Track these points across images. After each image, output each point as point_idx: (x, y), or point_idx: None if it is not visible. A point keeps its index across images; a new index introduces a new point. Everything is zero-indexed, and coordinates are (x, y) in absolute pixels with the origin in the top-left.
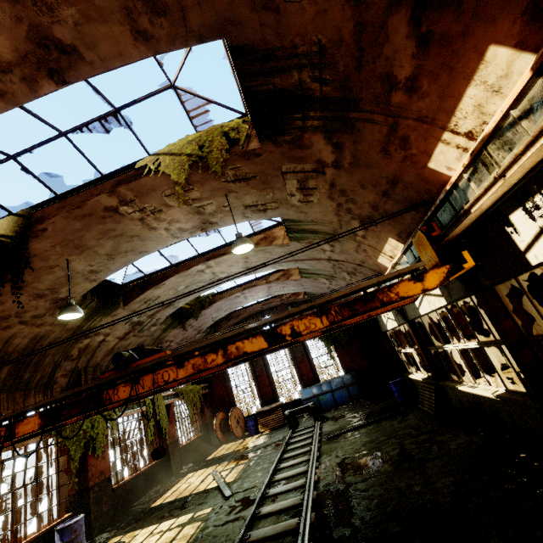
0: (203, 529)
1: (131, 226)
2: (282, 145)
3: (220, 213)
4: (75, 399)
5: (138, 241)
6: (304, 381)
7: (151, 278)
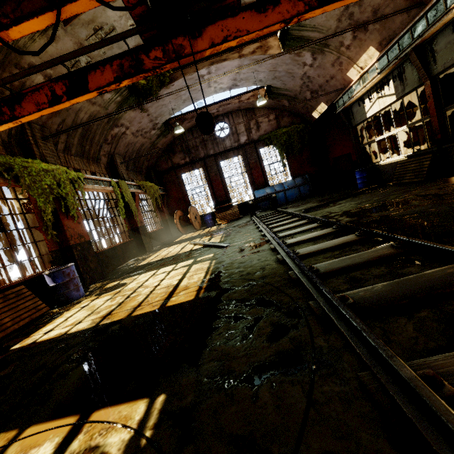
0: (218, 263)
1: None
2: None
3: None
4: None
5: None
6: (255, 185)
7: None
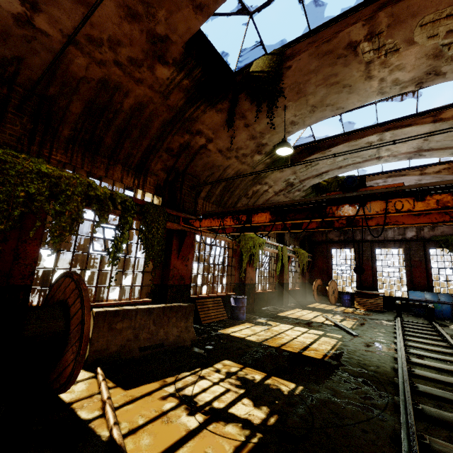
0: (344, 345)
1: (353, 71)
2: None
3: None
4: (300, 207)
5: (345, 93)
6: (413, 284)
7: (319, 144)
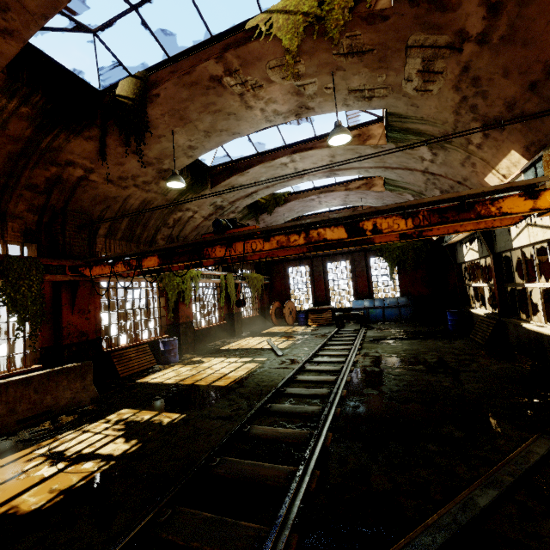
0: (260, 367)
1: (230, 101)
2: (420, 4)
3: (320, 96)
4: (183, 250)
5: (234, 120)
6: (358, 294)
7: (237, 164)
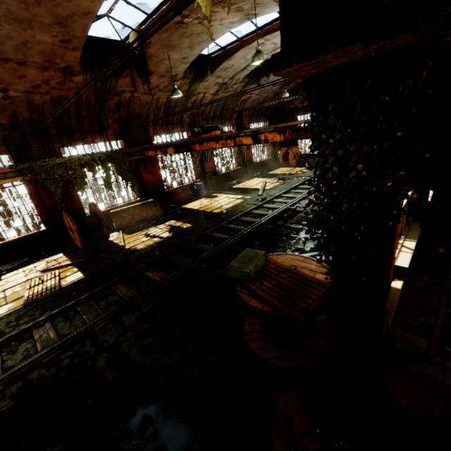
0: (242, 203)
1: (195, 28)
2: None
3: (256, 8)
4: (182, 145)
5: (204, 35)
6: None
7: (225, 51)
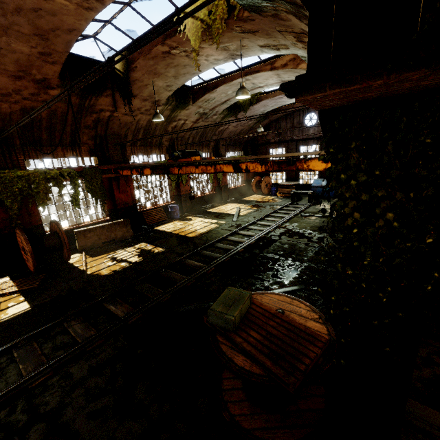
0: (217, 228)
1: (181, 60)
2: (267, 17)
3: (241, 50)
4: (160, 167)
5: (190, 67)
6: (321, 174)
7: (208, 85)
